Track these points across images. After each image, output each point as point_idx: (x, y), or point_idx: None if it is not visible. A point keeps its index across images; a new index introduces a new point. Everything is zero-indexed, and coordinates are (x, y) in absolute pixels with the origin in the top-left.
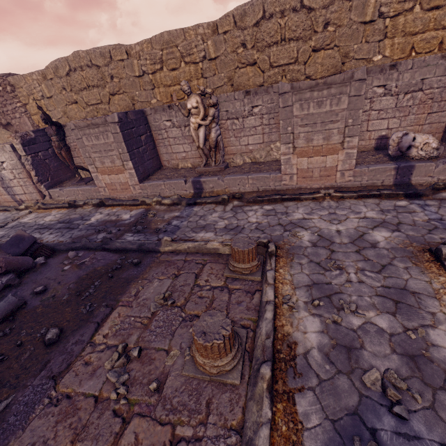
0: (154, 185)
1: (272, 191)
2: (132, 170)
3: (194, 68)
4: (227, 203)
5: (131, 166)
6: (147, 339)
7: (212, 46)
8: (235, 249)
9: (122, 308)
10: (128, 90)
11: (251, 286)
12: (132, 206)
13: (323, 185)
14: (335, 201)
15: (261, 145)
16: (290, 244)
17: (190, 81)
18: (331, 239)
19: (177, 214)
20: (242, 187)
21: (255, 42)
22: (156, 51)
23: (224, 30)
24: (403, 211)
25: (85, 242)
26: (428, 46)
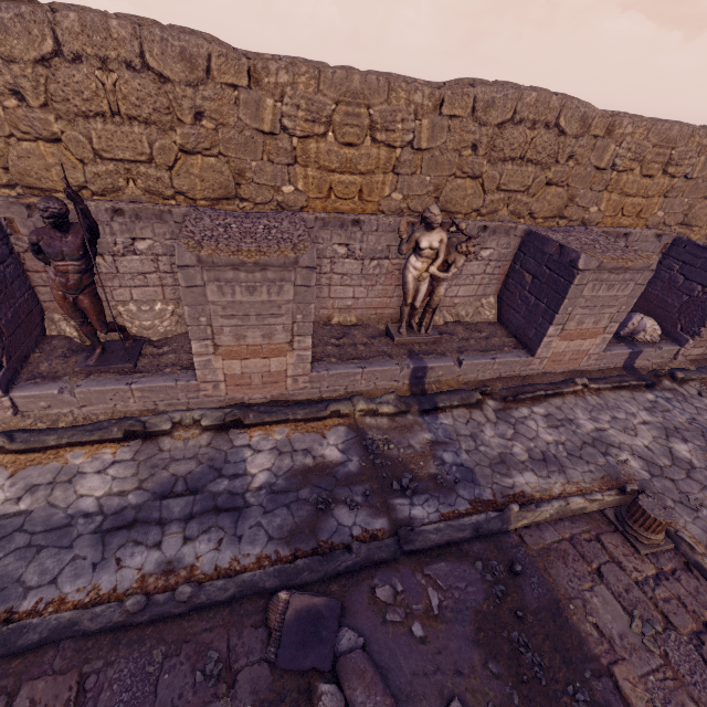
0: (340, 375)
1: (518, 379)
2: (307, 350)
3: (386, 154)
4: (481, 405)
5: (307, 345)
6: (704, 699)
7: (428, 130)
8: (662, 521)
9: (618, 667)
10: (233, 152)
11: (676, 559)
12: (309, 422)
13: (566, 369)
14: (595, 394)
15: (470, 298)
16: (633, 478)
17: (372, 174)
18: (654, 462)
19: (428, 436)
20: (480, 374)
21: (490, 148)
22: (326, 100)
23: (453, 112)
24: (662, 409)
25: (367, 551)
26: (633, 211)
